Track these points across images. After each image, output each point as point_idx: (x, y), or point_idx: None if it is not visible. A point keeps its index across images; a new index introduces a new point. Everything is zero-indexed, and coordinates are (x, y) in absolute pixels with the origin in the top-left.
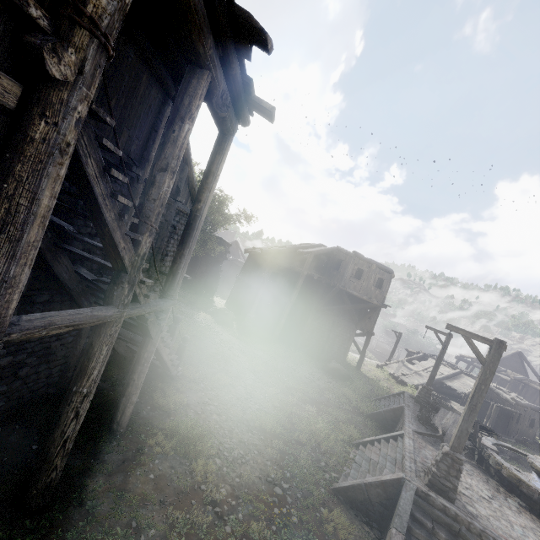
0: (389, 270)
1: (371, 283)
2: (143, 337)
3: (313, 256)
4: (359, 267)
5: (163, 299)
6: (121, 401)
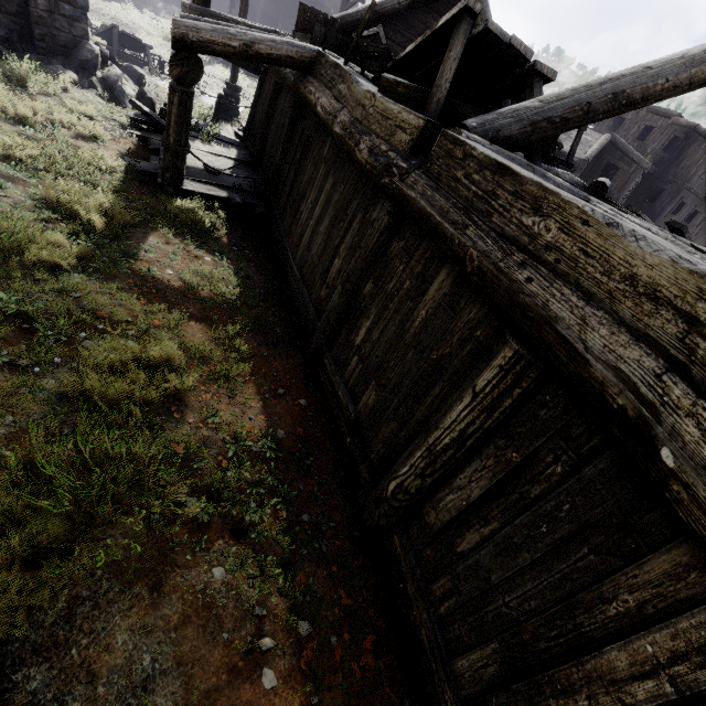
0: None
1: None
2: None
3: None
4: None
5: None
6: None
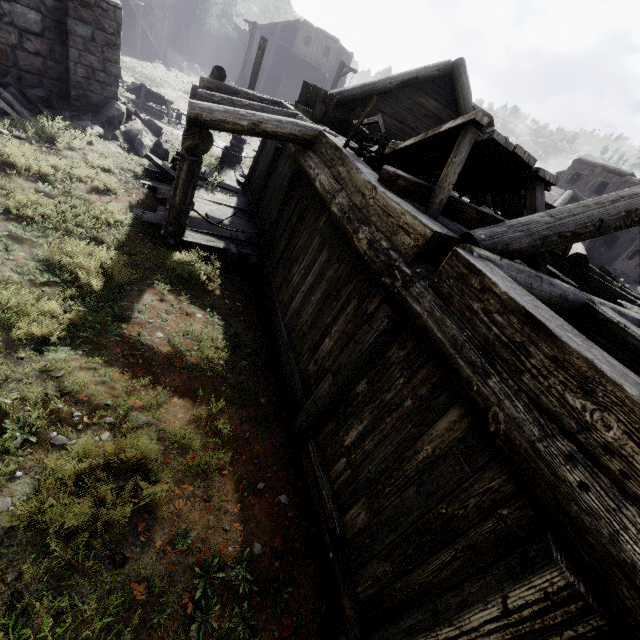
0: (335, 40)
1: (319, 51)
2: (136, 19)
3: (280, 27)
4: (308, 34)
5: (137, 0)
6: (134, 45)
